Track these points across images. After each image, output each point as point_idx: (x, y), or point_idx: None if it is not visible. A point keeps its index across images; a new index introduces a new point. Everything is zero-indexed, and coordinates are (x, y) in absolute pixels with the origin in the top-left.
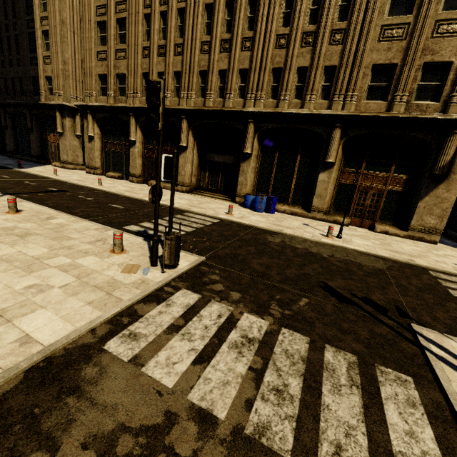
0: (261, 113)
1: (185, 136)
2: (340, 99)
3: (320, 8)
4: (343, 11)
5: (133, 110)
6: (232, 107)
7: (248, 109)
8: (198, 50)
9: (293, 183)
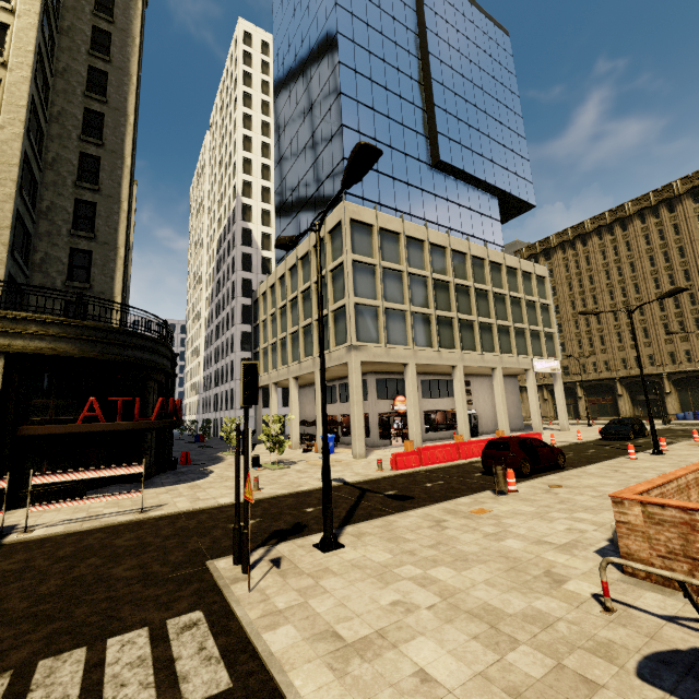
0: (669, 372)
1: (620, 390)
2: None
3: (685, 328)
4: (698, 326)
5: (578, 382)
6: (649, 372)
7: (660, 372)
8: (616, 350)
9: None
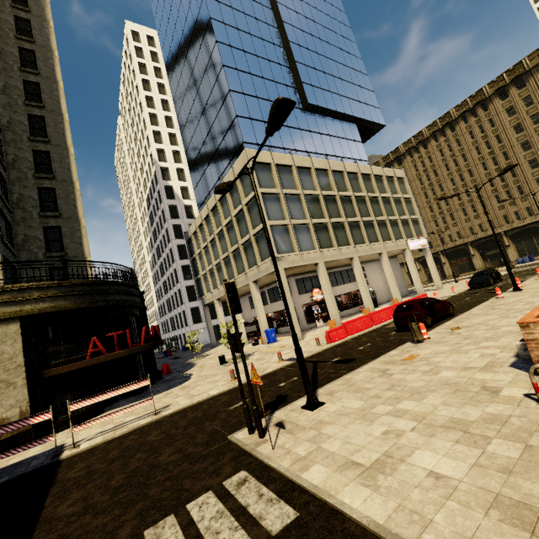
0: (506, 230)
1: (472, 251)
2: (538, 215)
3: (511, 195)
4: (521, 192)
5: (440, 251)
6: (491, 233)
7: (499, 231)
8: (464, 222)
9: (537, 247)
